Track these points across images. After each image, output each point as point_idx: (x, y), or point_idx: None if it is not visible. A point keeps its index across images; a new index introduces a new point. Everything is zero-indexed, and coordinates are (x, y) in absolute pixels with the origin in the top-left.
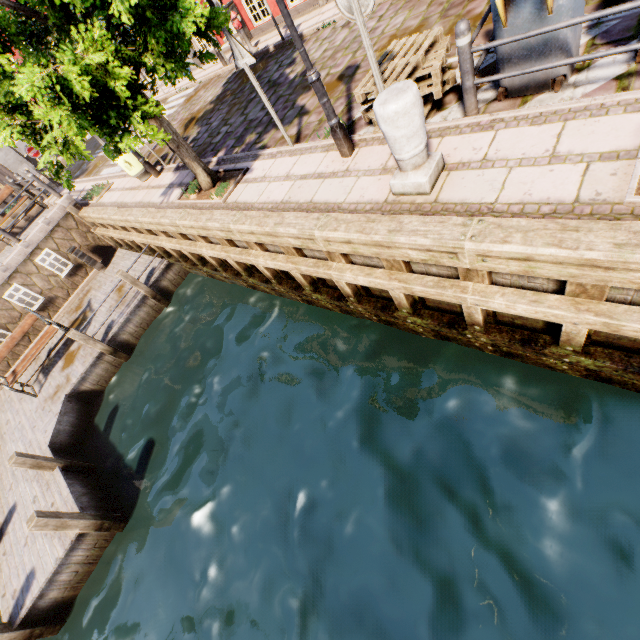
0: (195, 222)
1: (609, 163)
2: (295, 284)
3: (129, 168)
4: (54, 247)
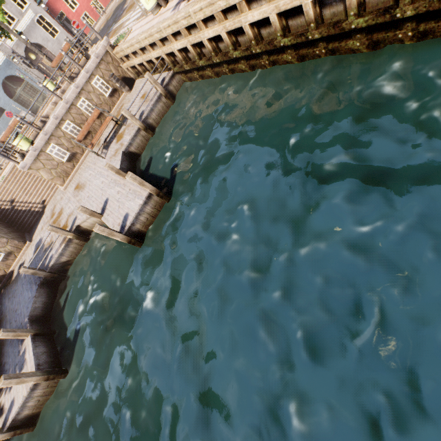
0: (204, 1)
1: None
2: (268, 41)
3: (147, 2)
4: (101, 75)
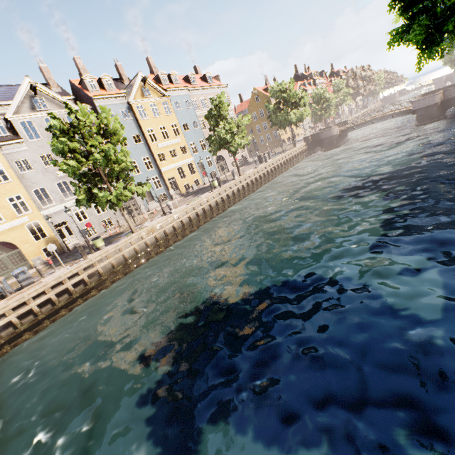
0: None
1: (2, 304)
2: None
3: None
4: None
